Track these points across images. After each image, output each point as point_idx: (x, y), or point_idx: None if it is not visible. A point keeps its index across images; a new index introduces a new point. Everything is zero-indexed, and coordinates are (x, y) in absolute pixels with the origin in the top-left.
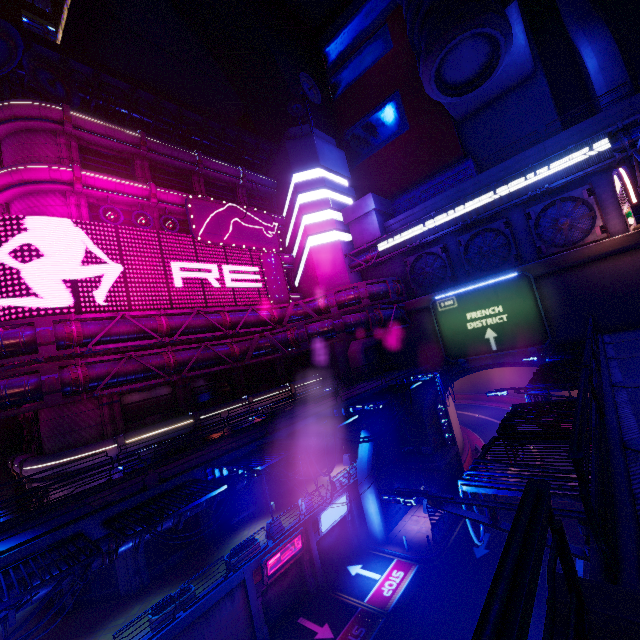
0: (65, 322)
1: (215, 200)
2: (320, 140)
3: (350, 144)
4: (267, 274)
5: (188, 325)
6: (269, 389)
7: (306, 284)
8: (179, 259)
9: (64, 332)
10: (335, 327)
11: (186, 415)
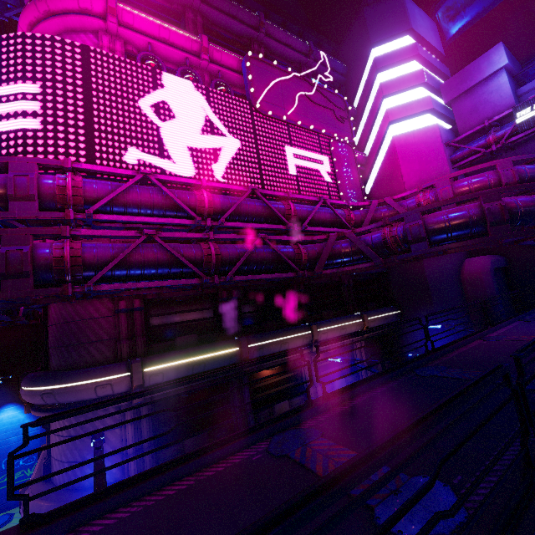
0: (60, 173)
1: (278, 65)
2: (410, 1)
3: (440, 20)
4: (337, 167)
5: (239, 208)
6: (336, 317)
7: (383, 187)
8: (231, 127)
9: (54, 185)
10: (488, 214)
11: (230, 340)
